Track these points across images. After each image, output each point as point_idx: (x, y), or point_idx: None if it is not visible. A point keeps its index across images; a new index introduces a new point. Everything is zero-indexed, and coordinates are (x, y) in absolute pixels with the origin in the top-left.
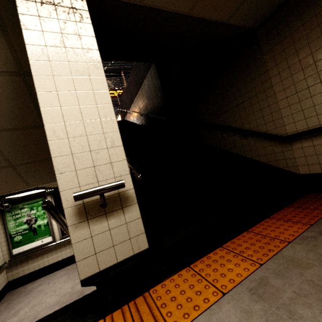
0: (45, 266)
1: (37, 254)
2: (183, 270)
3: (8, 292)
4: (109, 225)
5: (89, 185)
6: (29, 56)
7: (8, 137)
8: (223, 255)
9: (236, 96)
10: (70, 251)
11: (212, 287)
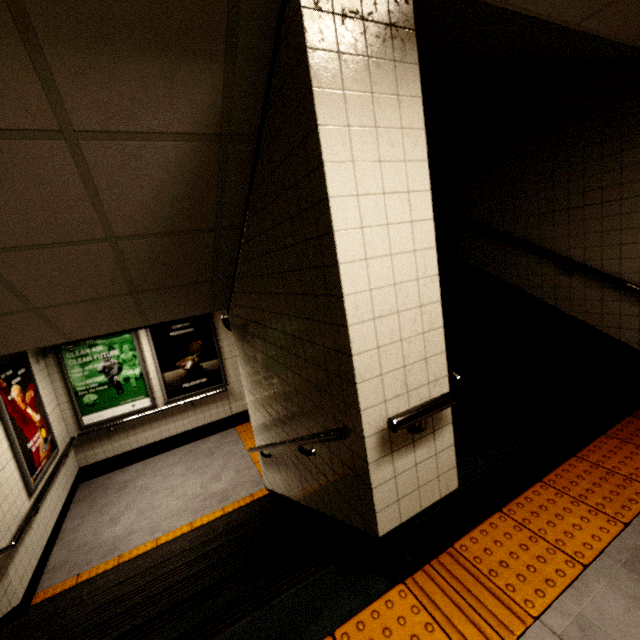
0: (140, 447)
1: (126, 427)
2: (494, 517)
3: (81, 483)
4: (416, 459)
5: (396, 398)
6: (324, 152)
7: (149, 247)
8: (552, 499)
9: (572, 190)
10: (183, 425)
11: (560, 553)
